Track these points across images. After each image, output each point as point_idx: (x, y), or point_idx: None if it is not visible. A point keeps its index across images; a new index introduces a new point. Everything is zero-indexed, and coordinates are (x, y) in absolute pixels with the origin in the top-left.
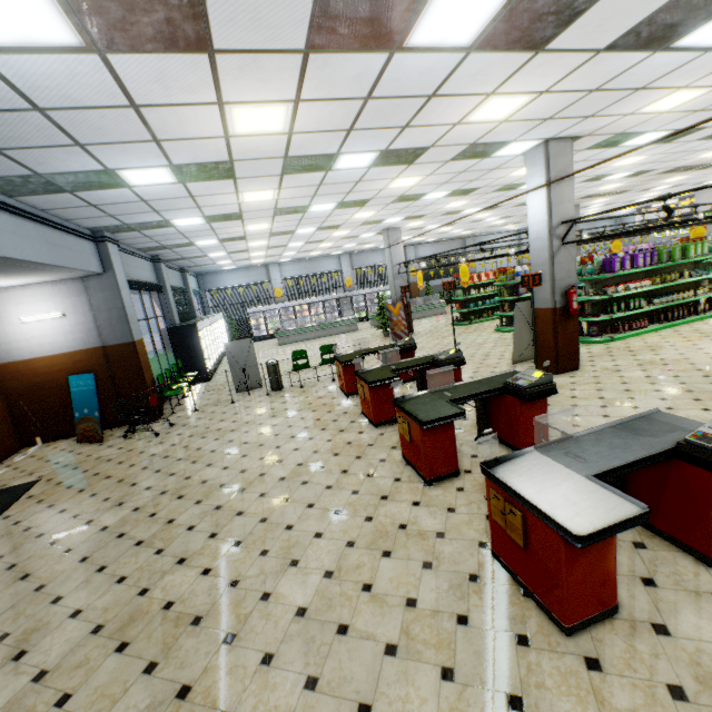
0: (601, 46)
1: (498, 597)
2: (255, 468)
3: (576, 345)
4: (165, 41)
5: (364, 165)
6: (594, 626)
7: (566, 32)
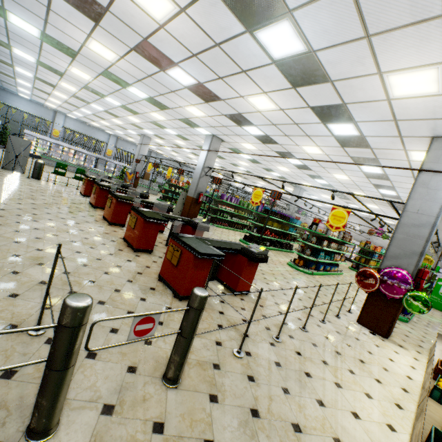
0: (223, 113)
1: (119, 245)
2: (15, 196)
3: (196, 216)
4: (81, 10)
5: (141, 97)
6: (144, 253)
7: (213, 103)
